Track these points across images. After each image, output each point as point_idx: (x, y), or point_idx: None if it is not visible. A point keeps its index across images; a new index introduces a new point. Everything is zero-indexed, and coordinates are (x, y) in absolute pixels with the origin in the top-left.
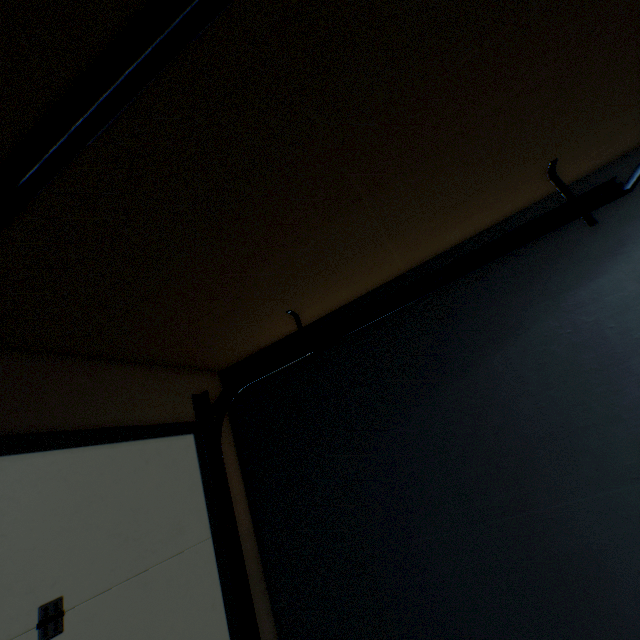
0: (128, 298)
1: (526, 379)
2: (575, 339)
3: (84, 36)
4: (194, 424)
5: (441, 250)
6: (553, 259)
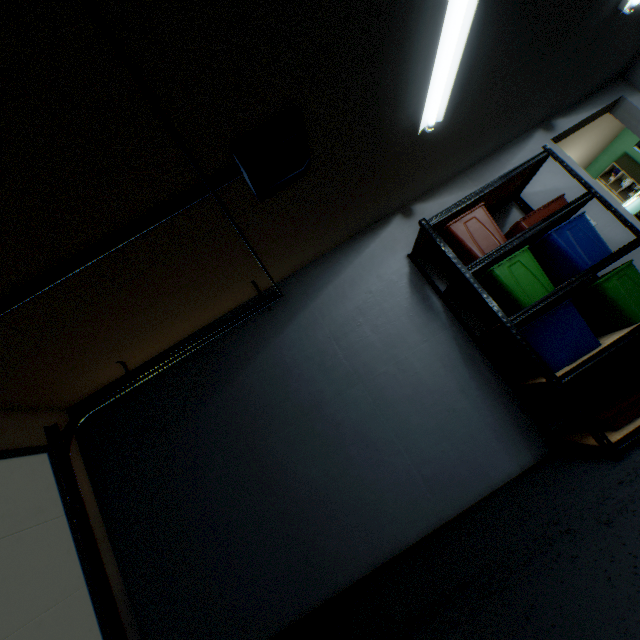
0: (1, 369)
1: (254, 385)
2: (274, 362)
3: (6, 289)
4: (48, 446)
5: (215, 318)
6: (266, 323)
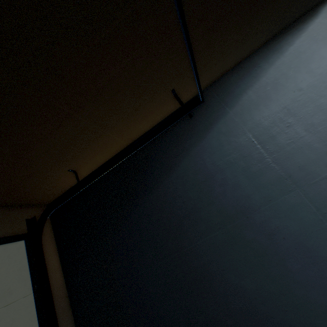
0: None
1: (178, 189)
2: (196, 168)
3: None
4: (25, 235)
5: (142, 133)
6: (186, 133)
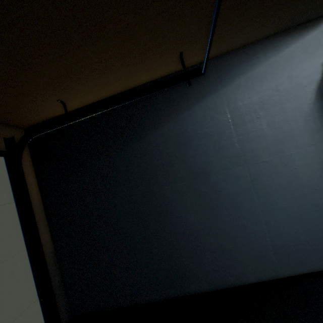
0: None
1: (160, 145)
2: (179, 131)
3: None
4: (4, 152)
5: (139, 84)
6: (179, 98)
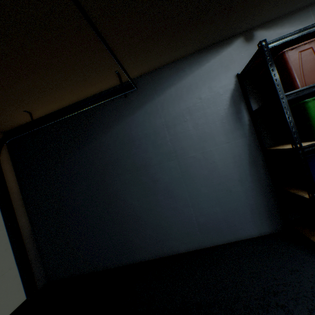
0: None
1: (110, 144)
2: (125, 133)
3: None
4: None
5: (91, 95)
6: (124, 105)
